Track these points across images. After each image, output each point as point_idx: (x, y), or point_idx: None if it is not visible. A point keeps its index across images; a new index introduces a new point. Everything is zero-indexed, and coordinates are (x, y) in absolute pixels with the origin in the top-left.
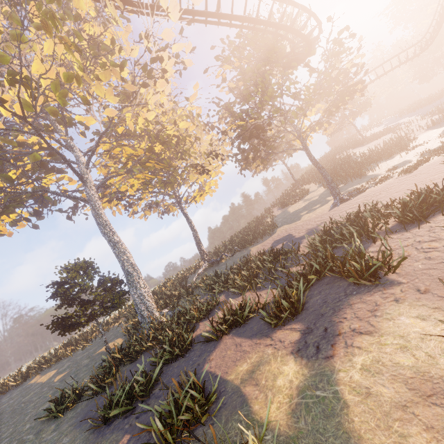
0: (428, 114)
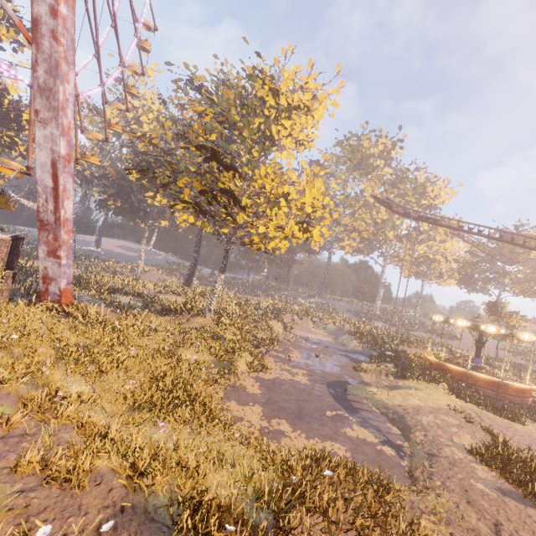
0: None
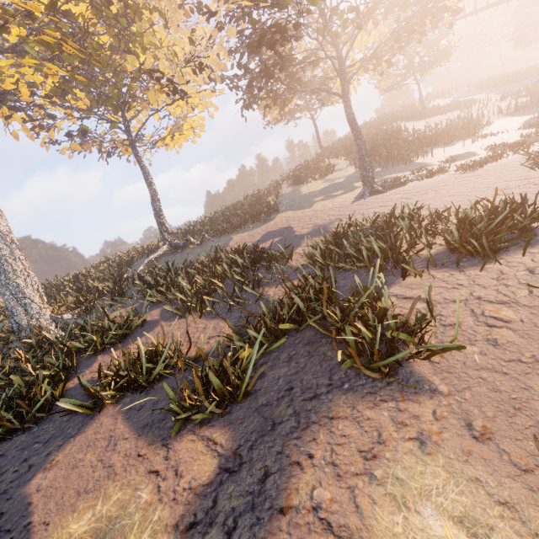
0: (512, 94)
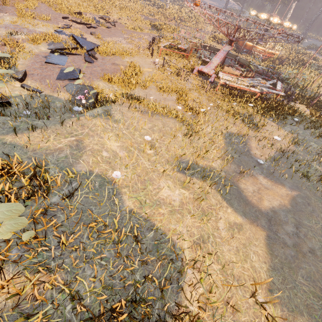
0: None
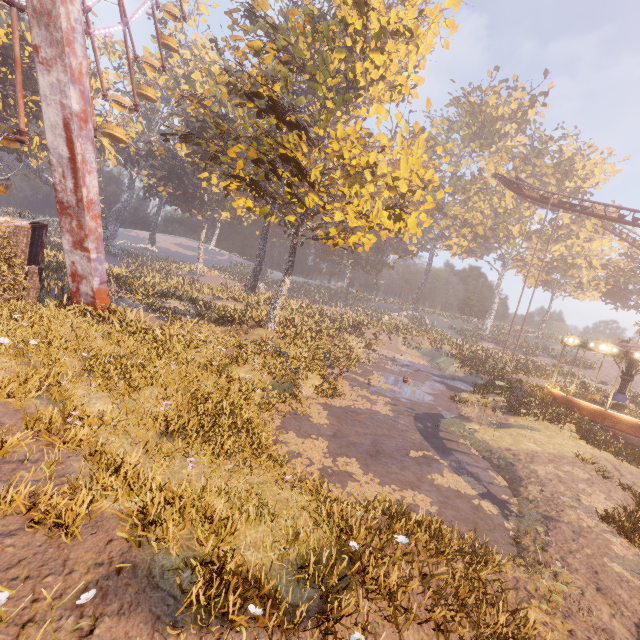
0: None
